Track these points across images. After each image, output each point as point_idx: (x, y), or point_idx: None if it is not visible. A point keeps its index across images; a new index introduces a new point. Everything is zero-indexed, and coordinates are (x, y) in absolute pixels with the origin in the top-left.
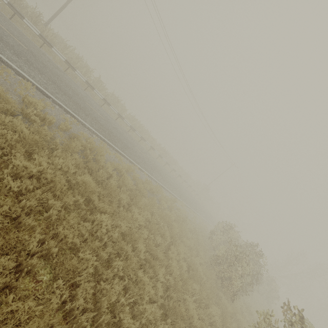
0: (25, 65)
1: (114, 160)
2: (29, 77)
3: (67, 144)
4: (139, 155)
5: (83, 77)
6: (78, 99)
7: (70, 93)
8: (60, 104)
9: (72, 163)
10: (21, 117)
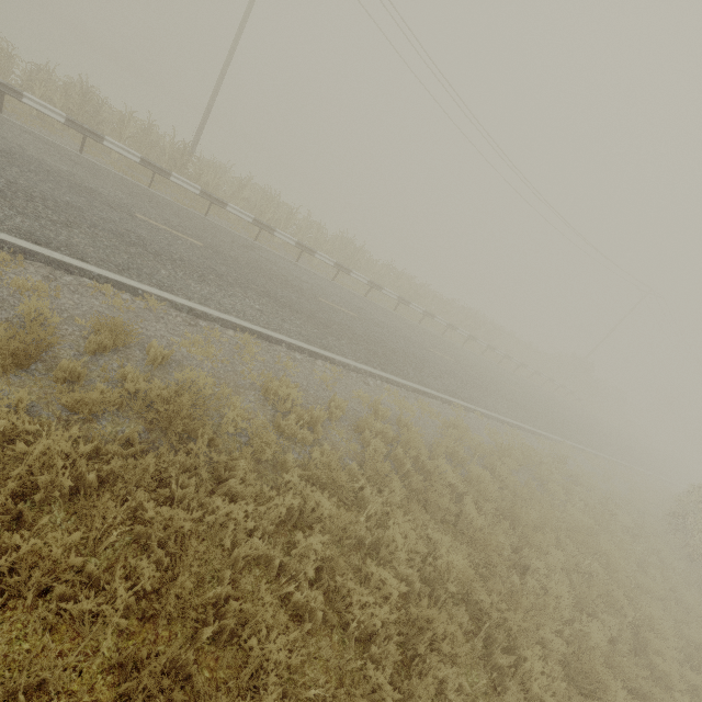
0: (222, 292)
1: (425, 423)
2: (240, 320)
3: (372, 466)
4: (443, 367)
5: (290, 237)
6: (308, 301)
7: (293, 297)
8: (299, 346)
9: (405, 519)
10: (293, 456)
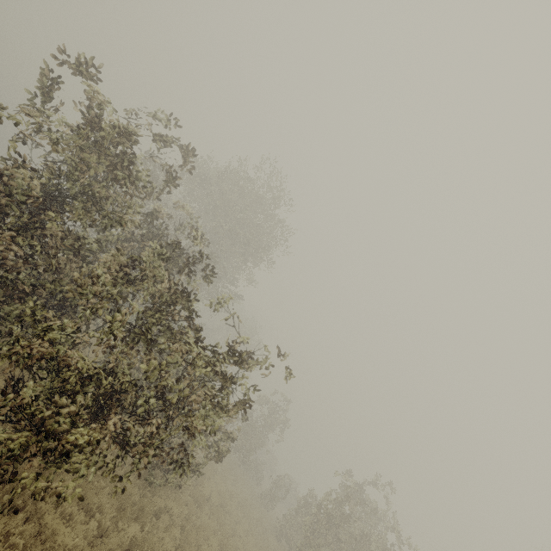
0: None
1: None
2: None
3: None
4: None
5: None
6: None
7: None
8: None
9: None
10: None
